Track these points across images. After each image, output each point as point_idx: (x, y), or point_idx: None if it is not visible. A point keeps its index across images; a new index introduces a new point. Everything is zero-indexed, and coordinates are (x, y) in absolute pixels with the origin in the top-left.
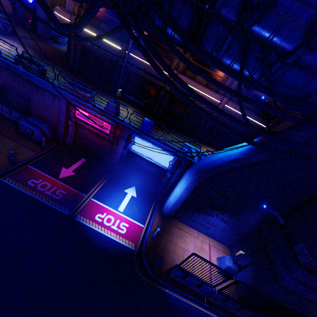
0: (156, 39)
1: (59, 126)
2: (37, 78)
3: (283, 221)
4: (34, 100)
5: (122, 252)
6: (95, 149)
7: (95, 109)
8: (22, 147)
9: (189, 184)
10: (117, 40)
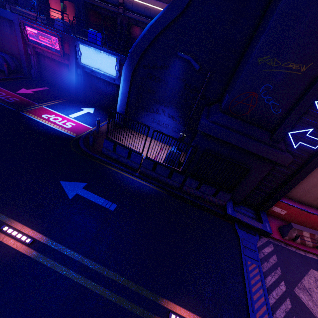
0: None
1: (21, 56)
2: None
3: (197, 65)
4: None
5: (60, 135)
6: (59, 80)
7: (42, 25)
8: None
9: (125, 73)
10: None
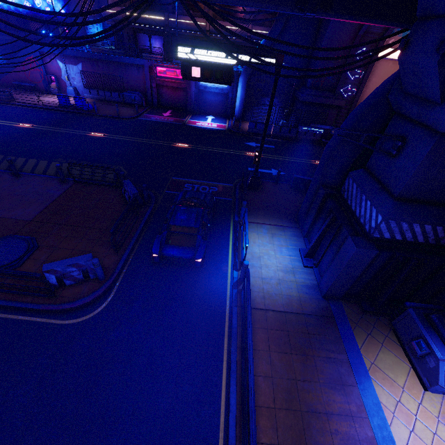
0: (186, 0)
1: (147, 90)
2: (125, 58)
3: None
4: (125, 78)
5: (219, 130)
6: (175, 103)
7: (169, 63)
8: (133, 109)
9: (243, 82)
10: (159, 13)
